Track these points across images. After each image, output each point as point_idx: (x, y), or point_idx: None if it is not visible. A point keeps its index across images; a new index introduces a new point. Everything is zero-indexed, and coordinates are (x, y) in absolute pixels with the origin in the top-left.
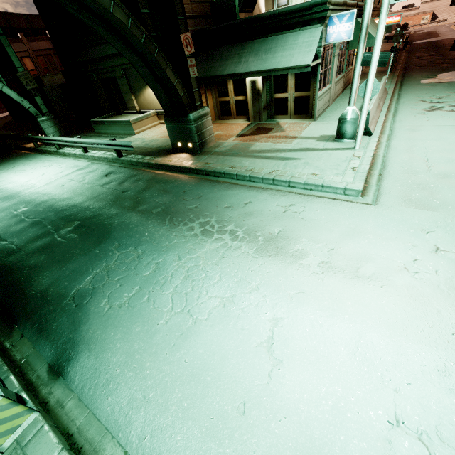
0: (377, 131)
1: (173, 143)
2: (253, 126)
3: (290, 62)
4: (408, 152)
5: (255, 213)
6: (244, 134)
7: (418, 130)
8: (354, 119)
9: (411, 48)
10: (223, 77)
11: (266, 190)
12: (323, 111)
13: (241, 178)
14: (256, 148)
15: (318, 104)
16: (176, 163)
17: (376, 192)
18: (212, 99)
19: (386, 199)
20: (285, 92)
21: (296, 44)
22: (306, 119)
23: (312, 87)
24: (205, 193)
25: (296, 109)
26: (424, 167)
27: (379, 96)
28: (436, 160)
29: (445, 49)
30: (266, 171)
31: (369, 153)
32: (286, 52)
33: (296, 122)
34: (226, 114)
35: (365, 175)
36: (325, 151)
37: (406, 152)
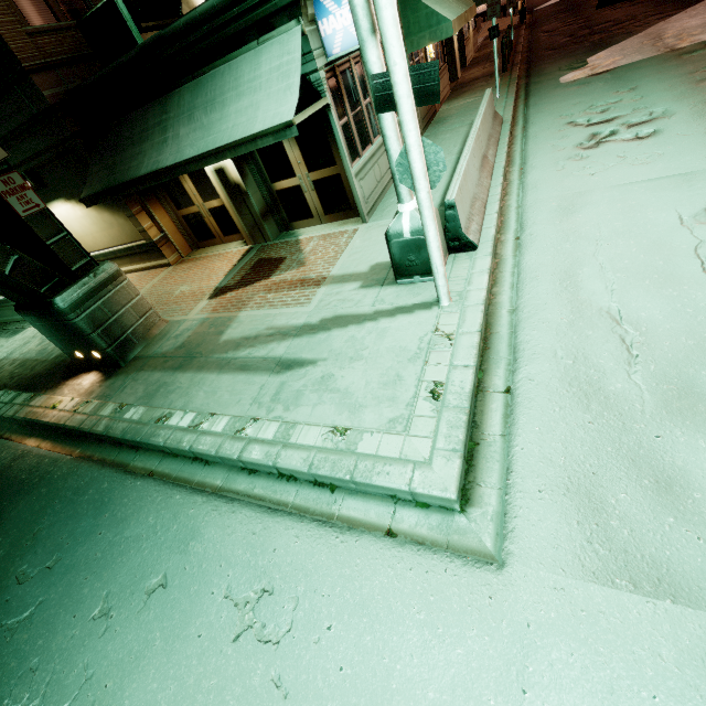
0: (488, 233)
1: (68, 352)
2: (250, 257)
3: (254, 124)
4: (566, 290)
5: (156, 655)
6: (226, 285)
7: (577, 209)
8: (420, 233)
9: (533, 19)
10: (141, 181)
11: (219, 508)
12: (384, 193)
13: (180, 453)
14: (234, 334)
15: (362, 186)
16: (62, 413)
17: (502, 480)
18: (167, 214)
19: (532, 533)
20: (291, 176)
21: (259, 77)
22: (351, 220)
23: (338, 156)
24: (76, 537)
25: (324, 204)
26: (618, 347)
27: (480, 141)
28: (641, 312)
29: (588, 8)
30: (229, 428)
31: (472, 315)
32: (243, 100)
33: (330, 232)
34: (205, 236)
35: (463, 418)
36: (375, 321)
37: (561, 291)
